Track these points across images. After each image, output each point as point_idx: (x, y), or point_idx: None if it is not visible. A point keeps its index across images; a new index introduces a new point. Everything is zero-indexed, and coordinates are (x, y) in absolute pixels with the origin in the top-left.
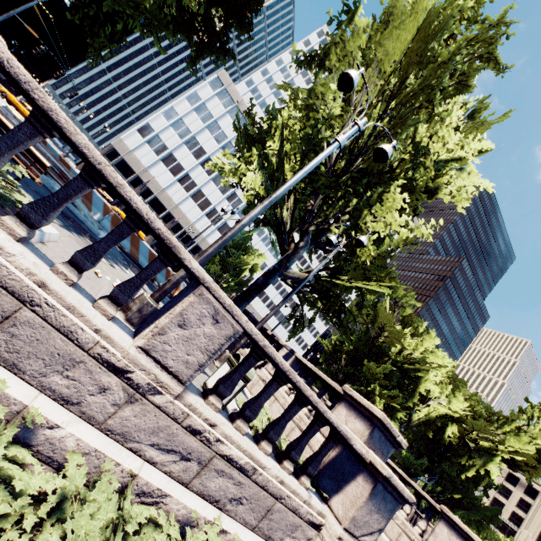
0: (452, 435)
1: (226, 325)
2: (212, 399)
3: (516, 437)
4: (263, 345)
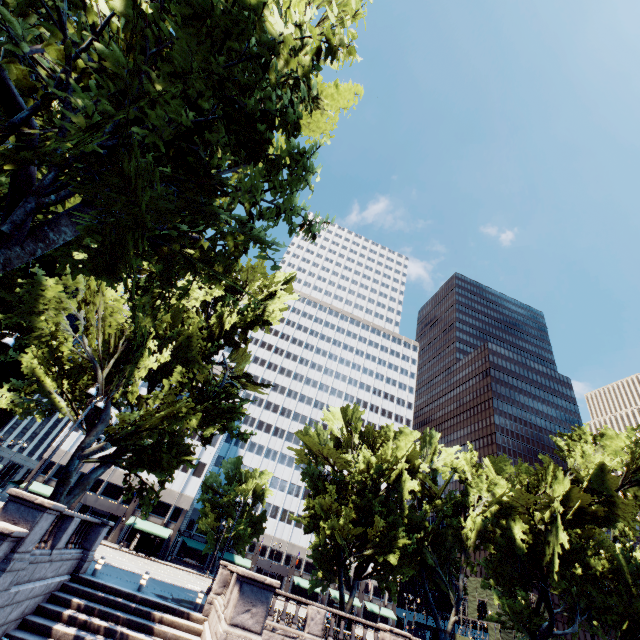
0: (524, 533)
1: None
2: None
3: (557, 480)
4: None
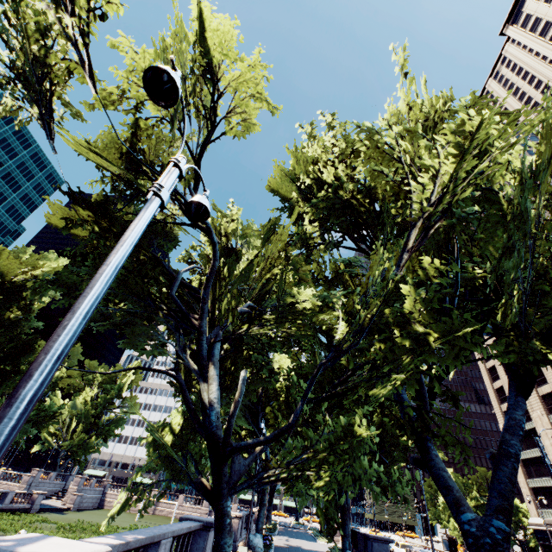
0: None
1: (1, 472)
2: (2, 480)
3: None
4: (5, 471)
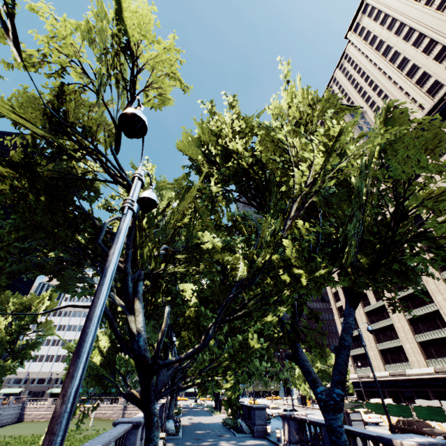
0: None
1: None
2: None
3: None
4: None
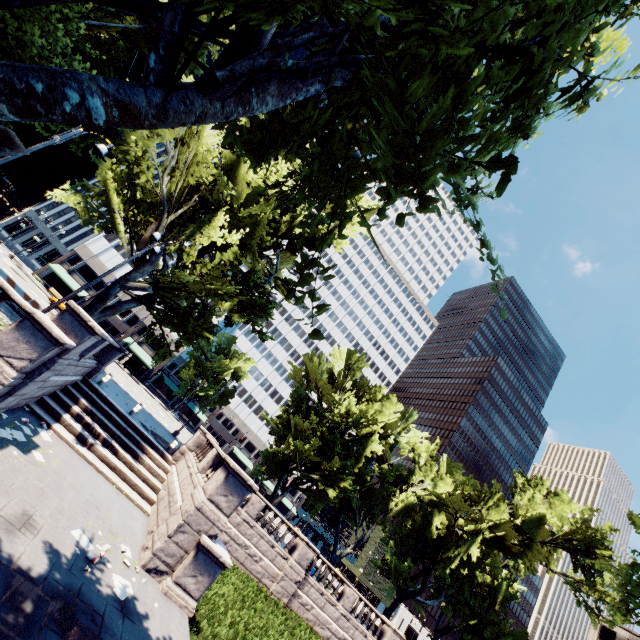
0: (441, 526)
1: None
2: None
3: (497, 508)
4: None
